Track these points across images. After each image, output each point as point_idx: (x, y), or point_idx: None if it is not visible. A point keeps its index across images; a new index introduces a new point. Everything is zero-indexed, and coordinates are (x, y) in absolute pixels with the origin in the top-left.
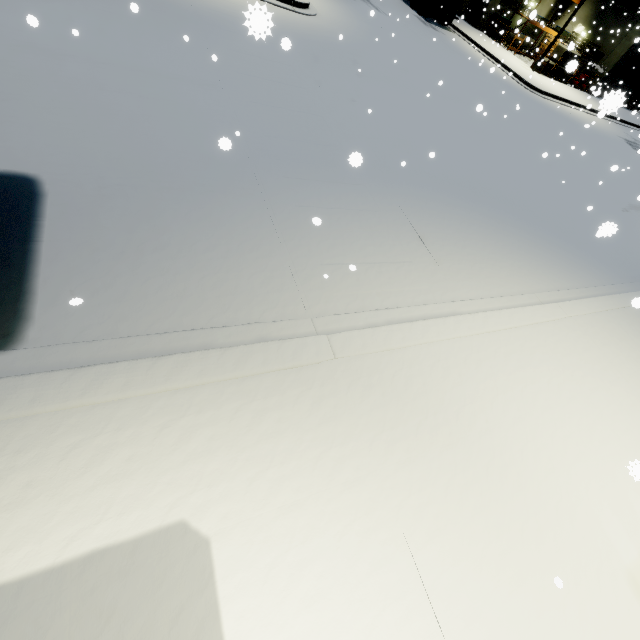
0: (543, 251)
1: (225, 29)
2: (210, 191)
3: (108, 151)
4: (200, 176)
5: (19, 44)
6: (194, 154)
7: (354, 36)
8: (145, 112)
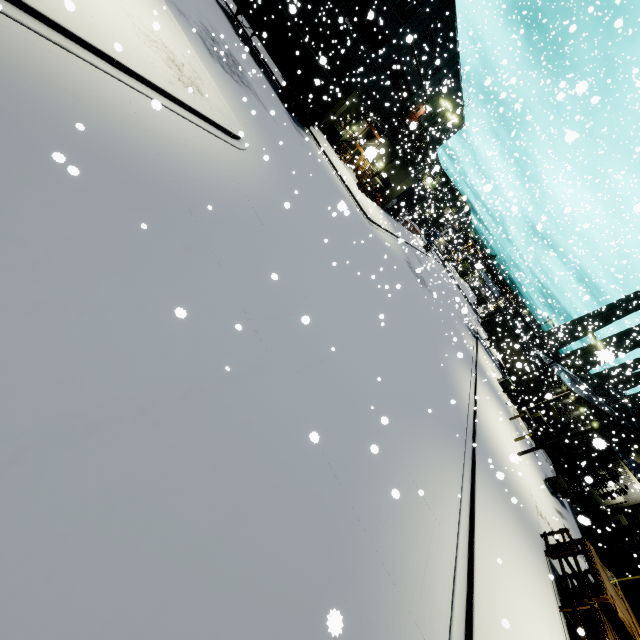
0: (444, 446)
1: (217, 221)
2: (352, 572)
3: (284, 595)
4: (338, 554)
5: (87, 426)
6: (319, 519)
7: (280, 179)
8: (262, 476)
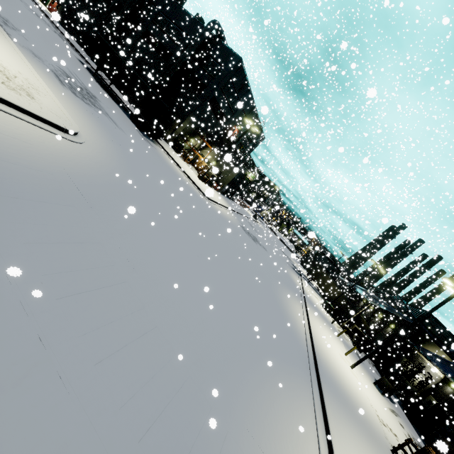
0: (292, 388)
1: (7, 195)
2: None
3: None
4: None
5: None
6: None
7: (120, 167)
8: None
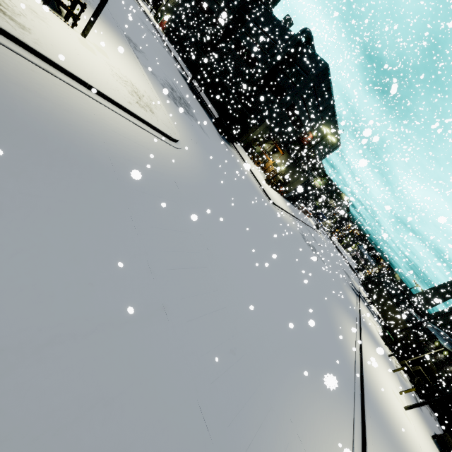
0: (333, 400)
1: (141, 190)
2: None
3: None
4: None
5: None
6: None
7: (205, 169)
8: (117, 446)
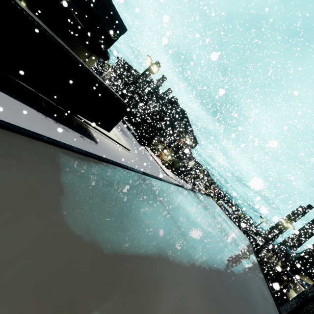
0: None
1: None
2: None
3: None
4: None
5: None
6: None
7: (140, 160)
8: None
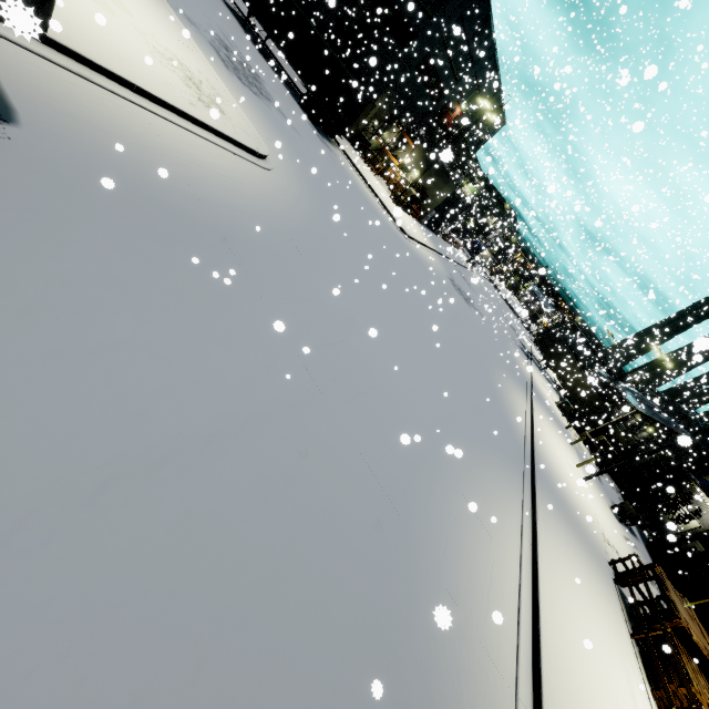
0: (501, 473)
1: (252, 250)
2: (417, 596)
3: (353, 615)
4: (402, 579)
5: (158, 459)
6: (380, 545)
7: (311, 198)
8: (322, 504)
